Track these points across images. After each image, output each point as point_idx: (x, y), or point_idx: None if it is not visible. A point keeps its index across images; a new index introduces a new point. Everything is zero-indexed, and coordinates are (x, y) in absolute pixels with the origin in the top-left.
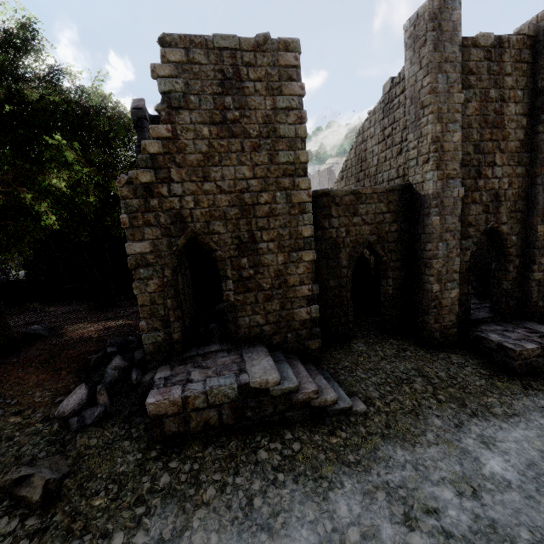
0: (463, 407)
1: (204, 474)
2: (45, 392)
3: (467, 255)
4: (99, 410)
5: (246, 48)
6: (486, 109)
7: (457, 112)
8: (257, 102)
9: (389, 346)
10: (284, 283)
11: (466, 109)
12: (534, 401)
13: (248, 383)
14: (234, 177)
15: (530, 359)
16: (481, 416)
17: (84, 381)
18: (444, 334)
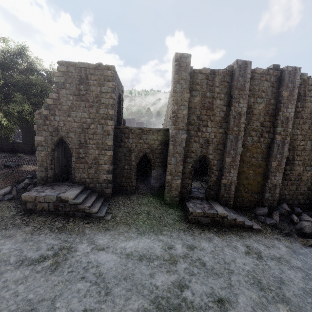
0: (151, 228)
1: (32, 223)
2: None
3: (190, 165)
4: (11, 196)
5: (91, 68)
6: (204, 101)
7: (186, 101)
8: (94, 88)
9: (147, 200)
10: (97, 162)
11: (194, 100)
12: (185, 233)
13: (61, 197)
14: (80, 116)
15: (197, 217)
16: (155, 232)
17: (14, 186)
18: (171, 199)
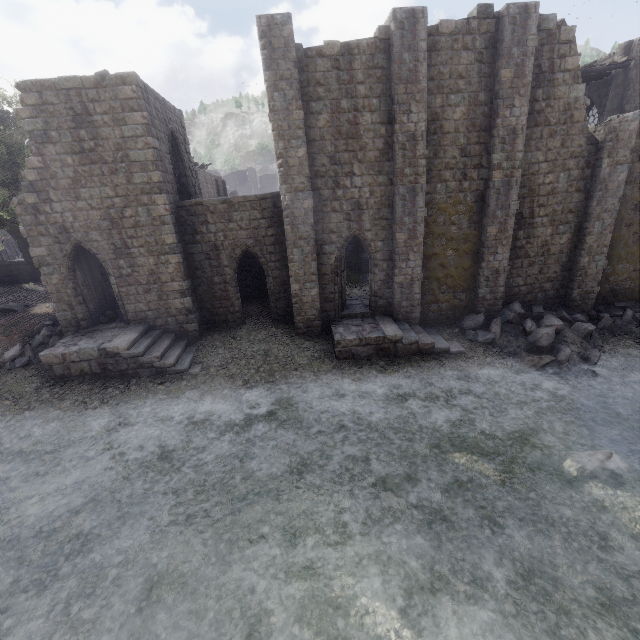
0: (270, 376)
1: (69, 396)
2: (0, 348)
3: (332, 259)
4: (25, 360)
5: (88, 87)
6: (339, 120)
7: (299, 128)
8: (108, 133)
9: (265, 332)
10: (158, 280)
11: (317, 121)
12: (327, 376)
13: (105, 348)
14: (100, 196)
15: (349, 348)
16: (275, 382)
17: (26, 343)
18: (307, 325)
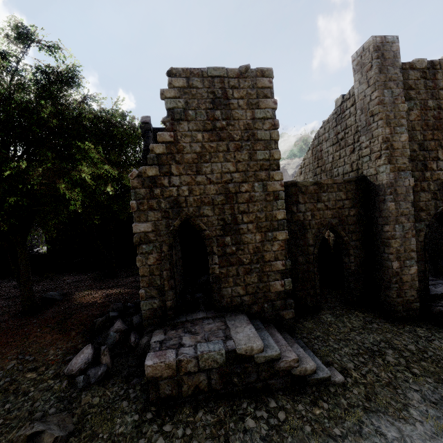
0: (440, 382)
1: (196, 440)
2: (57, 350)
3: (421, 236)
4: (101, 370)
5: (231, 76)
6: (426, 115)
7: (402, 118)
8: (240, 114)
9: (355, 318)
10: (261, 258)
11: (409, 115)
12: None
13: (235, 350)
14: (220, 171)
15: None
16: None
17: (90, 341)
18: (406, 308)
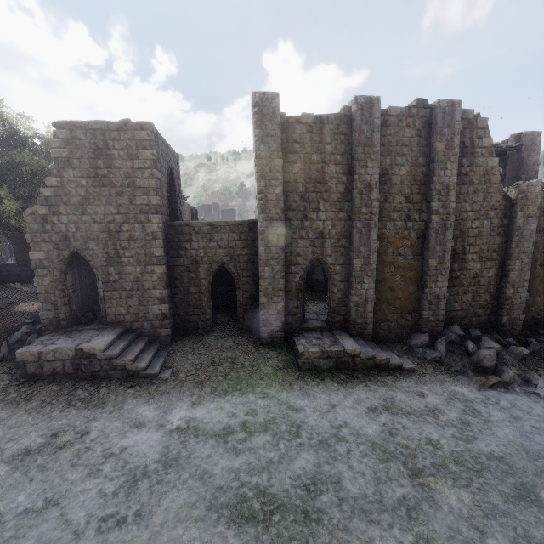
0: (237, 384)
1: (37, 396)
2: None
3: (297, 277)
4: None
5: (112, 129)
6: (310, 168)
7: (278, 172)
8: (121, 164)
9: (232, 340)
10: (141, 287)
11: (292, 168)
12: (292, 387)
13: (82, 349)
14: (104, 213)
15: (312, 360)
16: (243, 391)
17: (4, 339)
18: (272, 336)
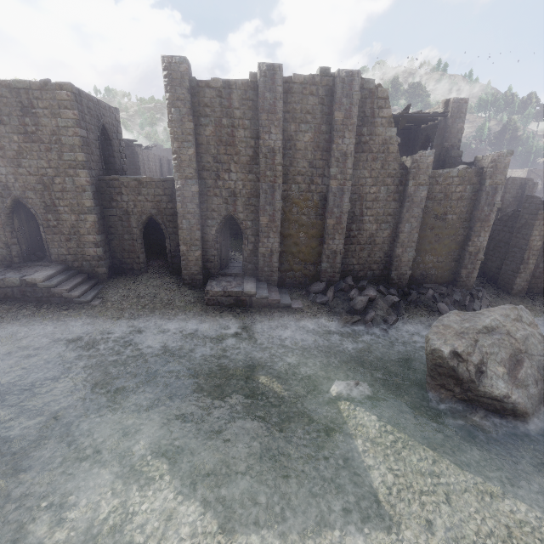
0: (152, 312)
1: None
2: None
3: (213, 230)
4: None
5: (34, 88)
6: (221, 132)
7: (190, 135)
8: (46, 122)
9: (161, 280)
10: (77, 232)
11: (204, 131)
12: (194, 316)
13: (26, 279)
14: (37, 166)
15: (216, 297)
16: (154, 317)
17: None
18: (192, 278)
